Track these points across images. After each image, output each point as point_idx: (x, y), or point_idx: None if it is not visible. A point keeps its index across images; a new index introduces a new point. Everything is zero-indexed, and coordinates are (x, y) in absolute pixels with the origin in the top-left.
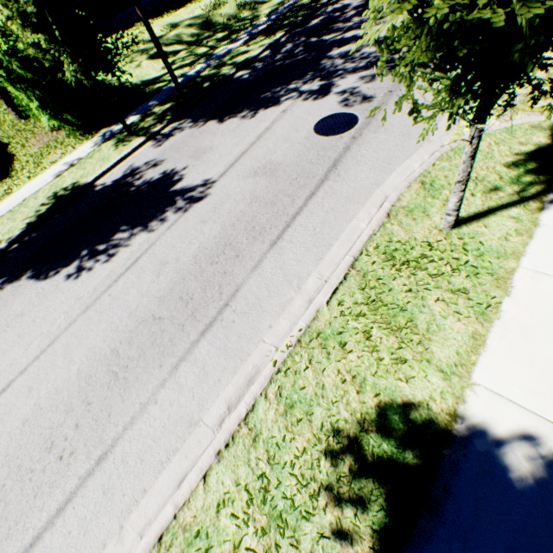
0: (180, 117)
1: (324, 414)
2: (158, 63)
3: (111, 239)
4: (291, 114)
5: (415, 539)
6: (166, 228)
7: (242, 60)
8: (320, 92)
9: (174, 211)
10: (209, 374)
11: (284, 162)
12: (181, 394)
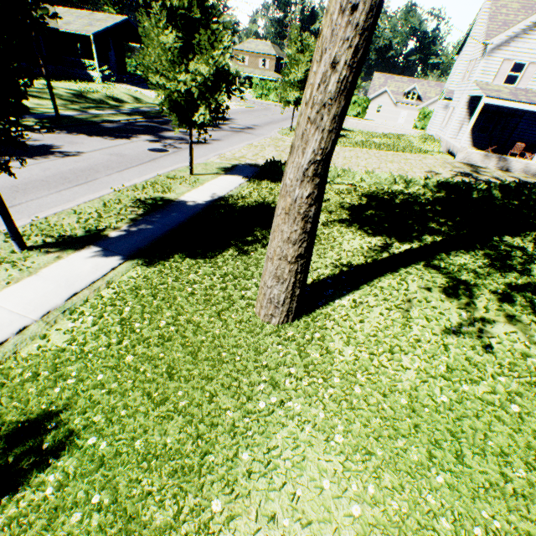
0: (56, 128)
1: (133, 198)
2: (34, 101)
3: (0, 158)
4: (137, 143)
5: (157, 211)
6: (49, 160)
7: (108, 119)
8: (155, 141)
9: (54, 156)
10: (80, 194)
11: (129, 155)
12: (64, 196)
